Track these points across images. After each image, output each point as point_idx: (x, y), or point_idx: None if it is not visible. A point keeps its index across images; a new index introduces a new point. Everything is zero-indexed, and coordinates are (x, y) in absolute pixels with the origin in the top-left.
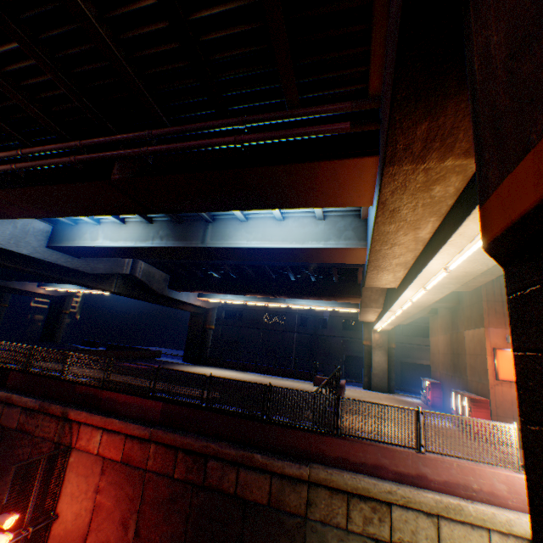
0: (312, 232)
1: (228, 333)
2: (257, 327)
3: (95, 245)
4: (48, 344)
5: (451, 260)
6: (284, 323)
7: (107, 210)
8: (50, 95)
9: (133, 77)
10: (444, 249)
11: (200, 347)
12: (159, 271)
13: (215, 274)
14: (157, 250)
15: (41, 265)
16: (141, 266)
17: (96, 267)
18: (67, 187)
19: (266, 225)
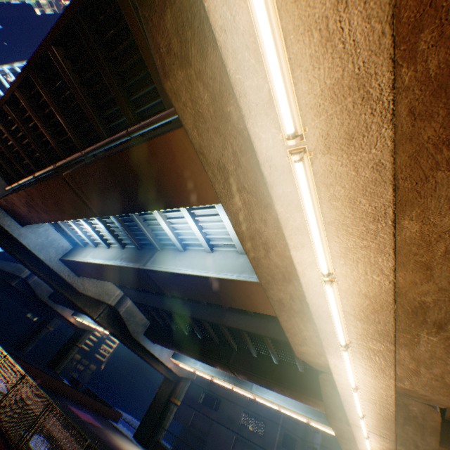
0: (231, 263)
1: (199, 423)
2: (231, 426)
3: (83, 260)
4: (47, 368)
5: (314, 249)
6: (263, 434)
7: (73, 213)
8: (61, 128)
9: (85, 102)
10: (282, 215)
11: (156, 423)
12: (142, 313)
13: (183, 328)
14: (117, 270)
15: (52, 273)
16: (127, 303)
17: (88, 288)
18: (48, 184)
19: (197, 255)
